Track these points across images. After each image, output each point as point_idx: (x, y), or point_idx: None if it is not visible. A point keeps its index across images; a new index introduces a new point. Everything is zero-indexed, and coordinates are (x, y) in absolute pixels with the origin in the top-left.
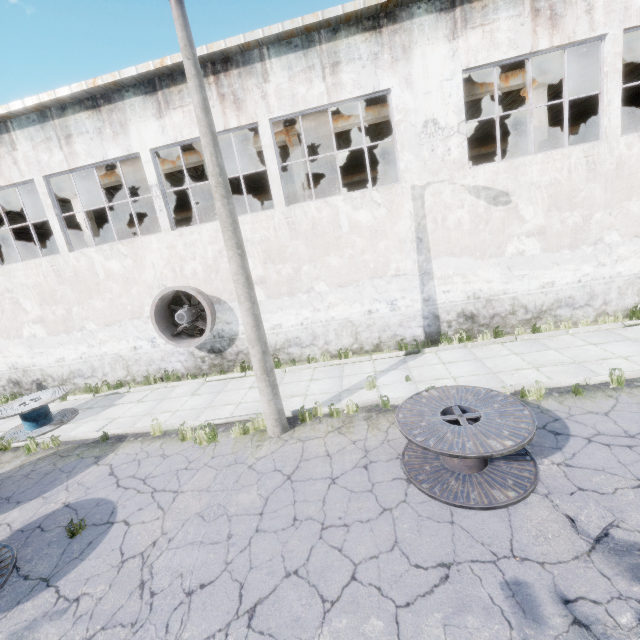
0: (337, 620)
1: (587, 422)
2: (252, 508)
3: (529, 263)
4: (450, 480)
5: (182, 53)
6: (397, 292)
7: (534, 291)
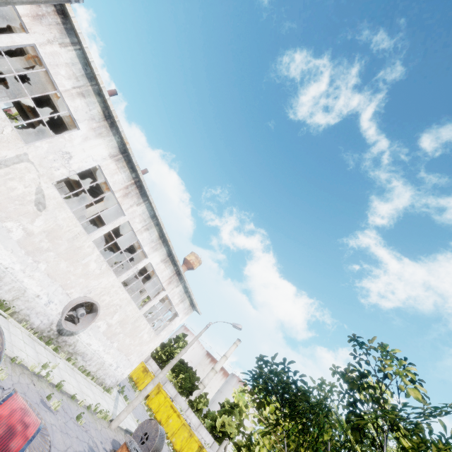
0: None
1: None
2: None
3: (5, 238)
4: None
5: None
6: None
7: None
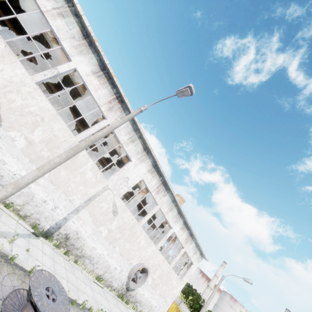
0: None
1: None
2: None
3: (99, 237)
4: None
5: (129, 116)
6: (63, 206)
7: (90, 247)
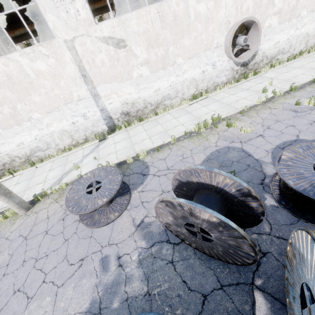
0: (32, 305)
1: (157, 165)
2: (3, 263)
3: (146, 80)
4: (96, 215)
5: None
6: (84, 109)
7: (152, 94)
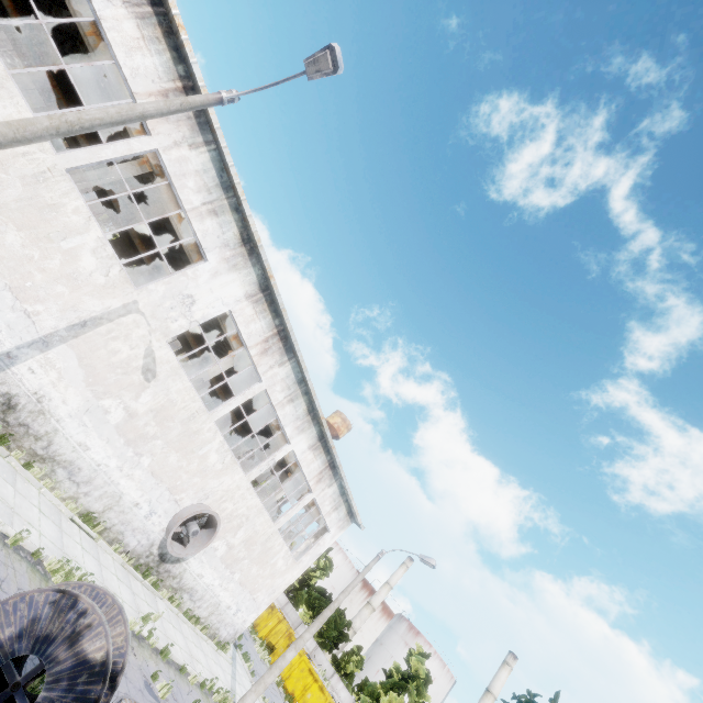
0: None
1: None
2: None
3: (100, 422)
4: None
5: (185, 99)
6: (4, 322)
7: (73, 441)
